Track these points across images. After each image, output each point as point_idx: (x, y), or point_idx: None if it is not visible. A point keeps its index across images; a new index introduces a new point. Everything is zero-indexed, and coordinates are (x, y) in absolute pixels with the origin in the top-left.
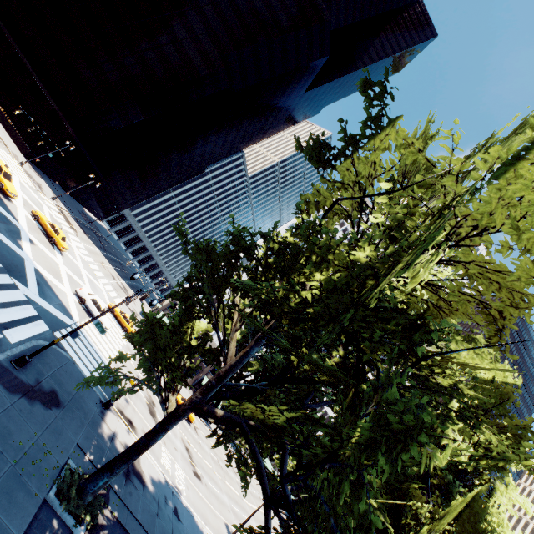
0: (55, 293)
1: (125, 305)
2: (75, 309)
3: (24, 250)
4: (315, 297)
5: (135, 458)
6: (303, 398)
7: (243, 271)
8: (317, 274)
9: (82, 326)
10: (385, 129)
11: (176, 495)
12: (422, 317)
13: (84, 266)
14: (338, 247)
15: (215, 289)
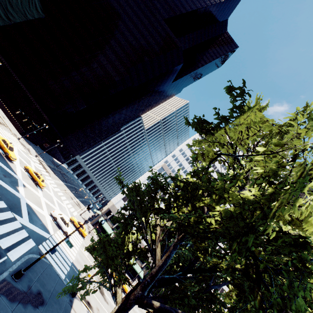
0: (38, 217)
1: (79, 215)
2: (50, 226)
3: (20, 192)
4: (218, 222)
5: None
6: (207, 280)
7: (161, 201)
8: (217, 206)
9: (57, 244)
10: (246, 112)
11: None
12: (302, 237)
13: (55, 195)
14: (230, 189)
15: (143, 213)
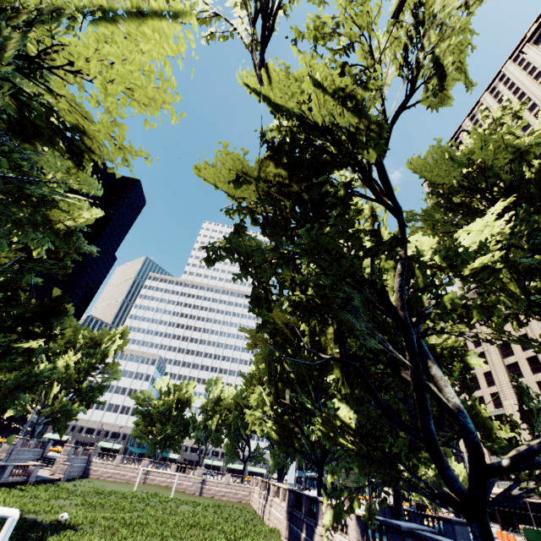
0: None
1: None
2: None
3: None
4: None
5: None
6: None
7: None
8: None
9: None
10: None
11: None
12: None
13: None
14: None
15: None
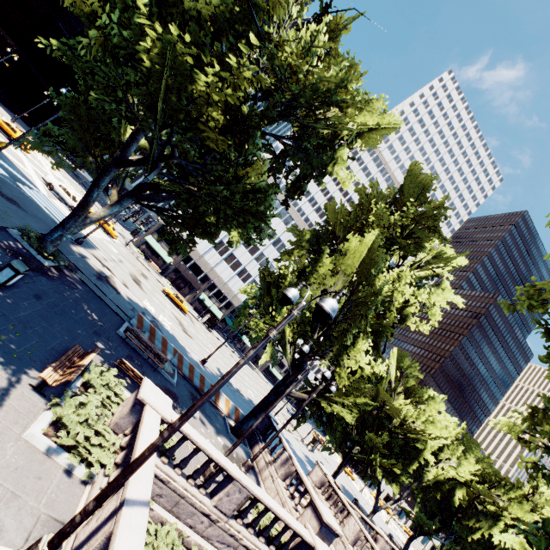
0: (17, 167)
1: None
2: (43, 189)
3: None
4: None
5: (80, 214)
6: None
7: None
8: None
9: (22, 136)
10: None
11: (157, 320)
12: None
13: (56, 178)
14: None
15: None
